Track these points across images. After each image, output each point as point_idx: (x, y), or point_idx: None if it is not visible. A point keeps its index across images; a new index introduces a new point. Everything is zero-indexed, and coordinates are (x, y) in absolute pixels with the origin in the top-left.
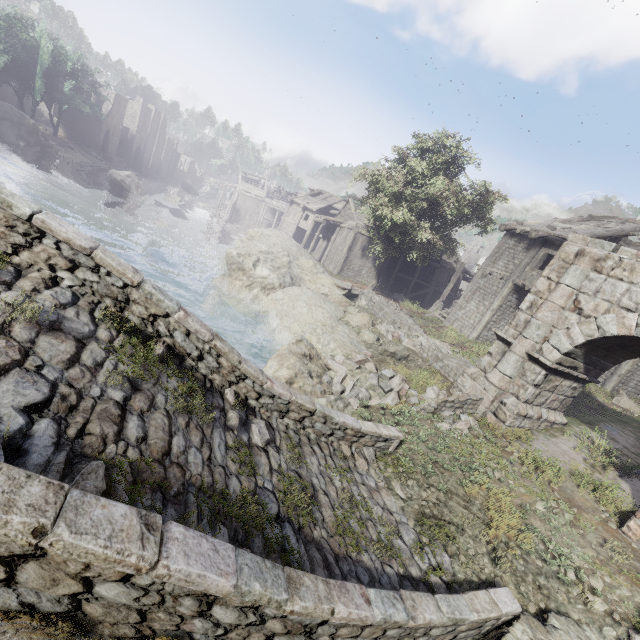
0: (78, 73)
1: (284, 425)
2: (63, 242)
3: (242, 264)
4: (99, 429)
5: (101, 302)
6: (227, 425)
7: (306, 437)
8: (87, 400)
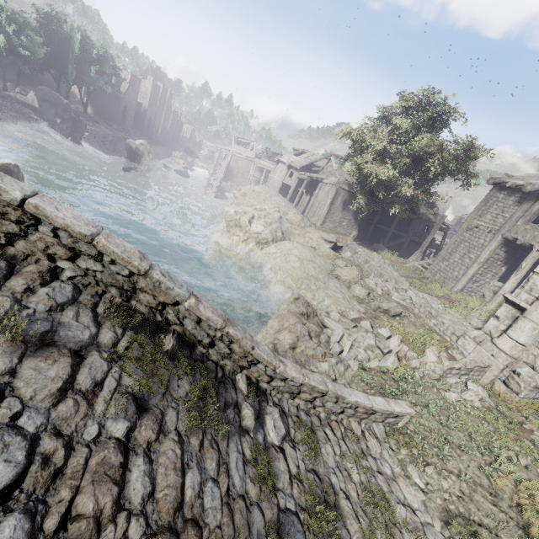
0: (101, 58)
1: (295, 406)
2: (61, 229)
3: (239, 221)
4: (92, 502)
5: (106, 292)
6: (242, 426)
7: (317, 418)
8: (79, 452)
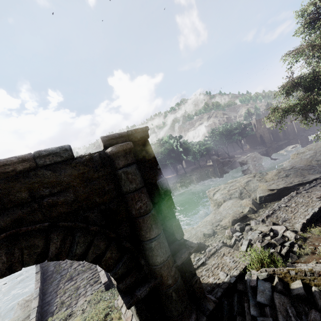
0: (230, 130)
1: None
2: None
3: (209, 195)
4: None
5: None
6: None
7: (96, 269)
8: None
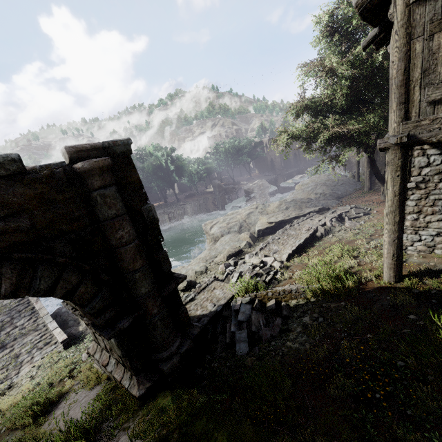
0: (238, 148)
1: (43, 322)
2: None
3: (205, 229)
4: None
5: None
6: (12, 316)
7: (45, 329)
8: None
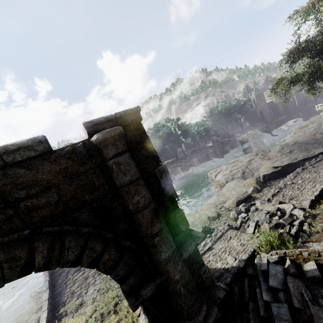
0: (229, 108)
1: None
2: None
3: (210, 177)
4: None
5: None
6: None
7: None
8: None
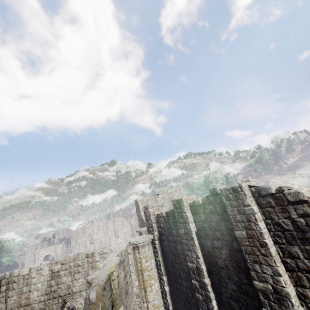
0: None
1: None
2: None
3: None
4: None
5: None
6: None
7: None
8: None
